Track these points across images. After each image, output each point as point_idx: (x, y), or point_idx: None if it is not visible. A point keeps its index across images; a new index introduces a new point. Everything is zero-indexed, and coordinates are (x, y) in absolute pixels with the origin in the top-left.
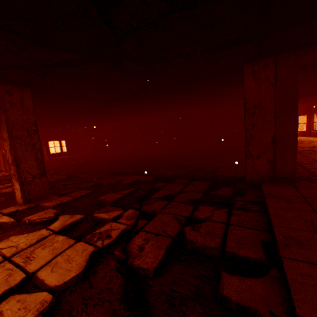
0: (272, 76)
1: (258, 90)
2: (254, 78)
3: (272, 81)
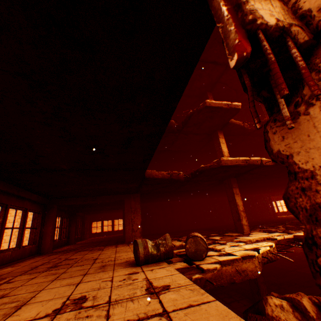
0: None
1: None
2: None
3: None
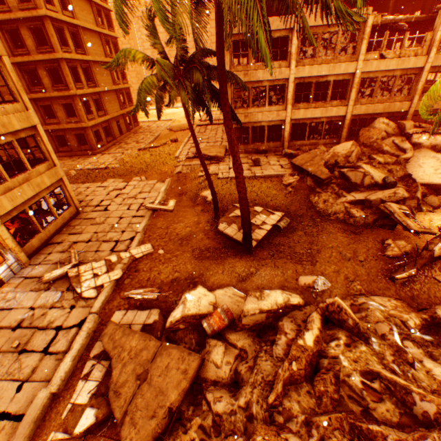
0: None
1: None
2: None
3: None
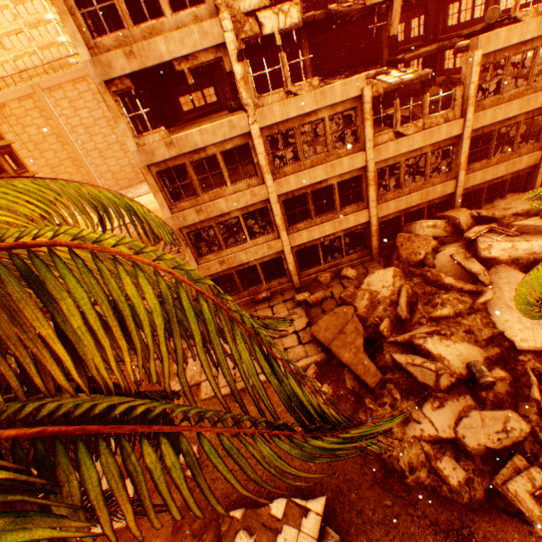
0: (435, 0)
1: (431, 6)
2: (430, 1)
3: (434, 3)
